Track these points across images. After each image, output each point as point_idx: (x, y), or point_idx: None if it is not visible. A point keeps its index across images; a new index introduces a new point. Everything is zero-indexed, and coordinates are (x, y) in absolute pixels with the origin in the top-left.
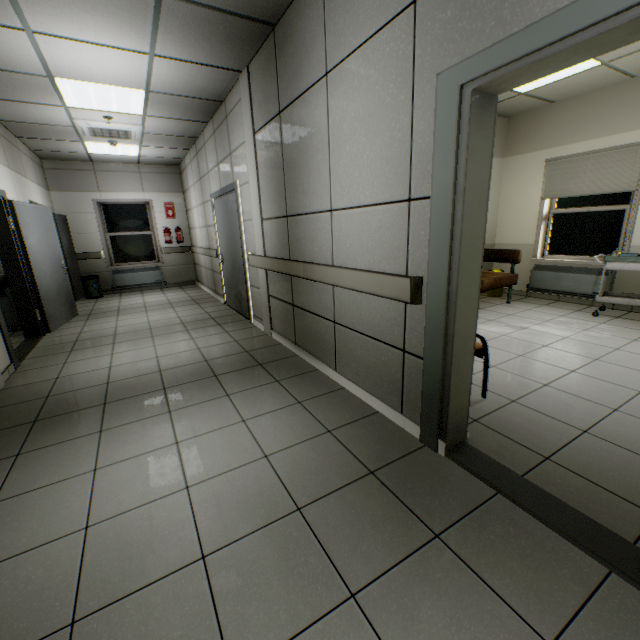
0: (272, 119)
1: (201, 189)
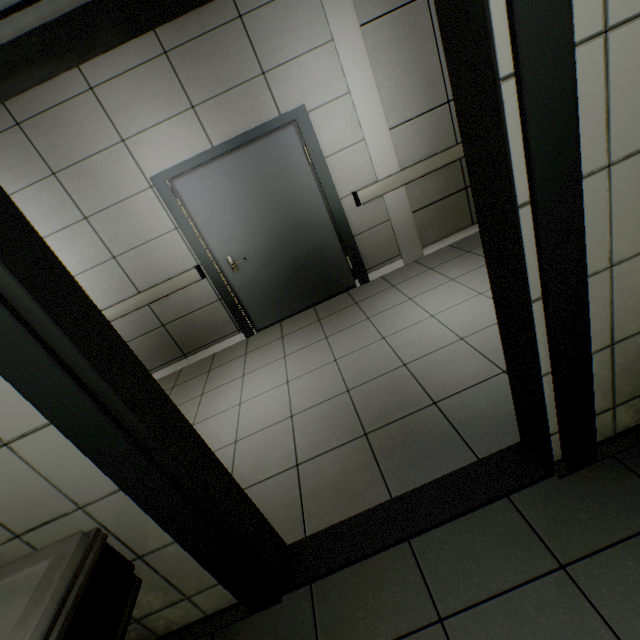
0: (408, 3)
1: (62, 194)
